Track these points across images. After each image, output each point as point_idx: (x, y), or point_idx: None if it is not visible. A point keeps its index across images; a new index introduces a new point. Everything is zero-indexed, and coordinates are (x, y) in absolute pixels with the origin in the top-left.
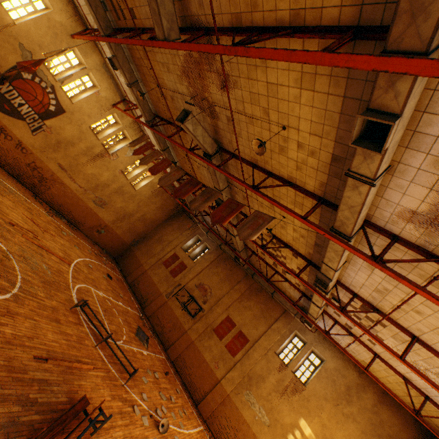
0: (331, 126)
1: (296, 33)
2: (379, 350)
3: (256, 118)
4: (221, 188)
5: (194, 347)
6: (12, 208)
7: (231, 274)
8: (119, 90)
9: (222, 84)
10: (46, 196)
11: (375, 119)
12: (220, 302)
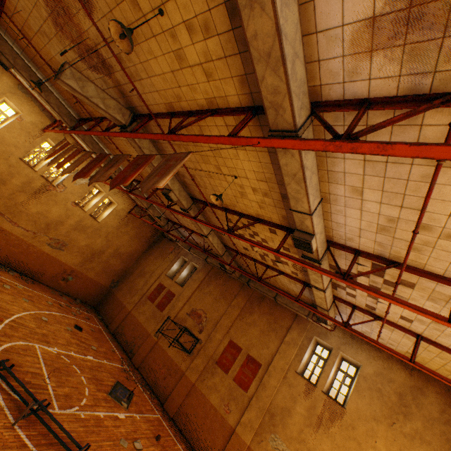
0: None
1: None
2: (420, 327)
3: (134, 26)
4: None
5: (196, 391)
6: None
7: (225, 289)
8: (47, 112)
9: (83, 1)
10: None
11: None
12: (218, 325)
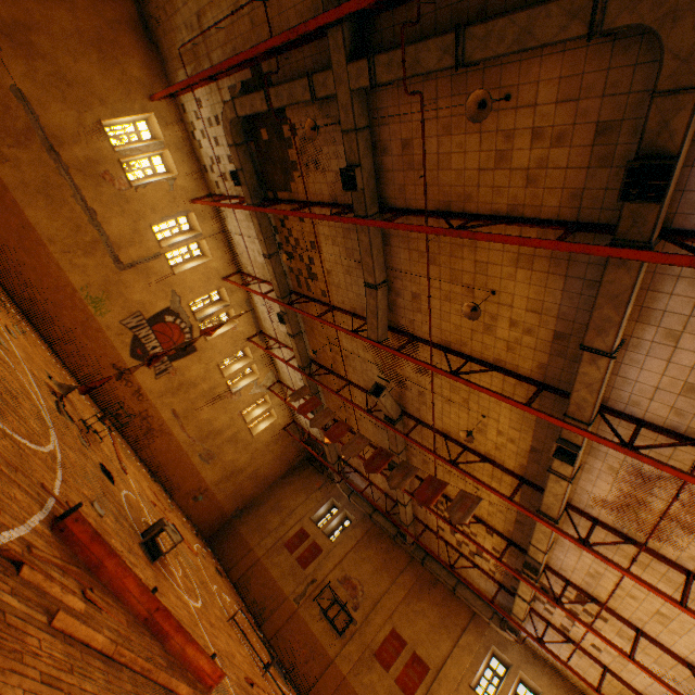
0: (528, 427)
1: (499, 370)
2: (607, 658)
3: (454, 401)
4: (399, 450)
5: (348, 687)
6: (141, 479)
7: (389, 558)
8: (257, 322)
9: (420, 369)
10: (146, 452)
11: (566, 448)
12: (379, 605)
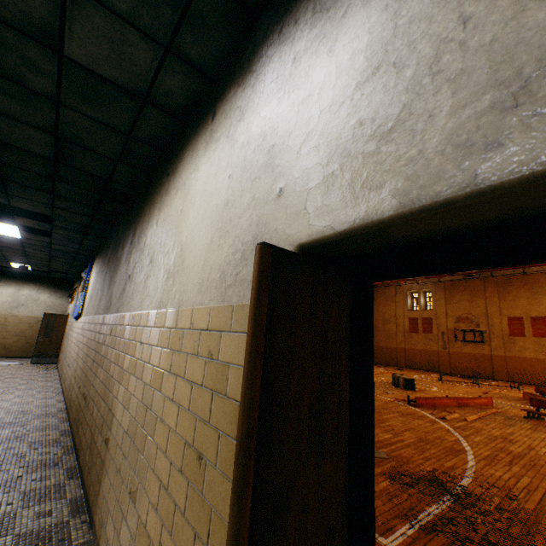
0: None
1: None
2: None
3: None
4: None
5: (510, 358)
6: None
7: (470, 290)
8: None
9: None
10: None
11: None
12: (489, 314)
